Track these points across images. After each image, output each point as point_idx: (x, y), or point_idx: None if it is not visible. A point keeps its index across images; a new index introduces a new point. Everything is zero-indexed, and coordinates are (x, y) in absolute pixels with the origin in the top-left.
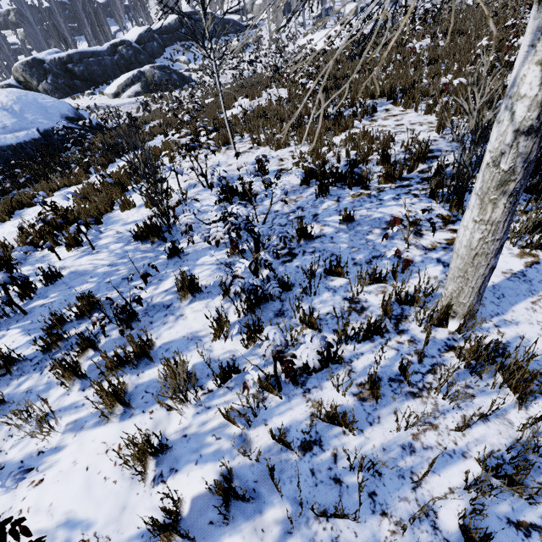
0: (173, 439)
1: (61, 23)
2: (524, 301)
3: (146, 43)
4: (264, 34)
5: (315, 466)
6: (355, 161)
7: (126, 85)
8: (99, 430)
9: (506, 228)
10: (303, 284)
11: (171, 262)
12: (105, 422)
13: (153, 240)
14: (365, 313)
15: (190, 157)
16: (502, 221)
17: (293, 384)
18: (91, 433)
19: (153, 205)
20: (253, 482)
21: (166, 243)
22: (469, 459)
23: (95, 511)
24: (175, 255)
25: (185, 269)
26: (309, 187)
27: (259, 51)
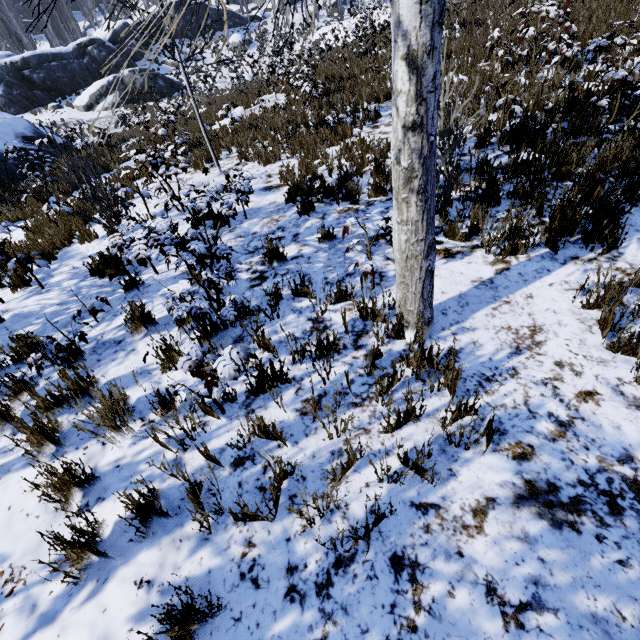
0: (104, 471)
1: (11, 18)
2: (486, 307)
3: (123, 42)
4: (270, 28)
5: (244, 478)
6: (346, 173)
7: (100, 95)
8: (27, 471)
9: (427, 227)
10: (269, 308)
11: (129, 296)
12: (34, 462)
13: (111, 272)
14: (327, 332)
15: (157, 177)
16: (420, 220)
17: (225, 401)
18: (17, 474)
19: (111, 233)
20: (180, 500)
21: (127, 276)
22: (392, 456)
23: (13, 545)
24: (134, 287)
25: (144, 302)
26: (295, 205)
27: (264, 48)
